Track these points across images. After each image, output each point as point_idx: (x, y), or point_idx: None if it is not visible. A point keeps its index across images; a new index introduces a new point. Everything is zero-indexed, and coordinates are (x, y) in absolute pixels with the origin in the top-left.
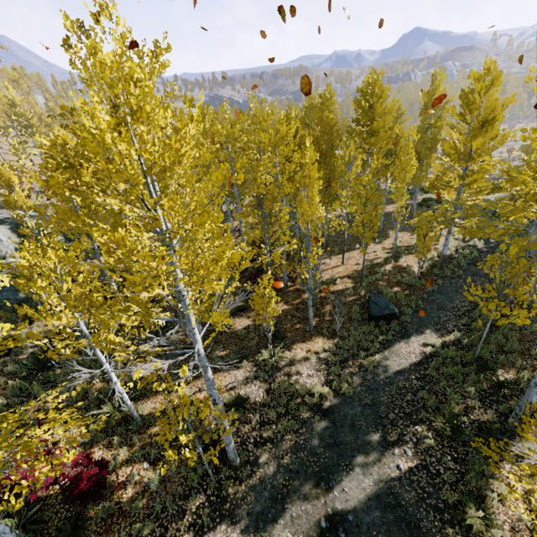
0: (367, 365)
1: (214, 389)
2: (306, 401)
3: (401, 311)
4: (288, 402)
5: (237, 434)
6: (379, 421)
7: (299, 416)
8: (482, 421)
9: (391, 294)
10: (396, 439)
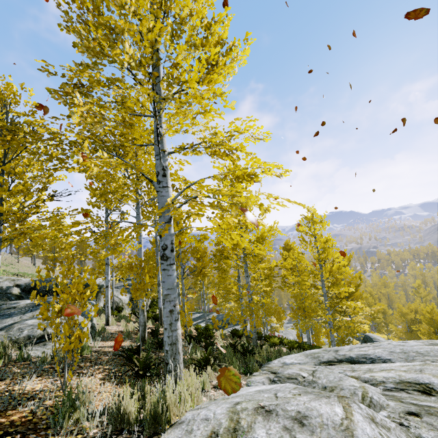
0: None
1: None
2: None
3: None
4: None
5: None
6: None
7: None
8: None
9: None
10: None
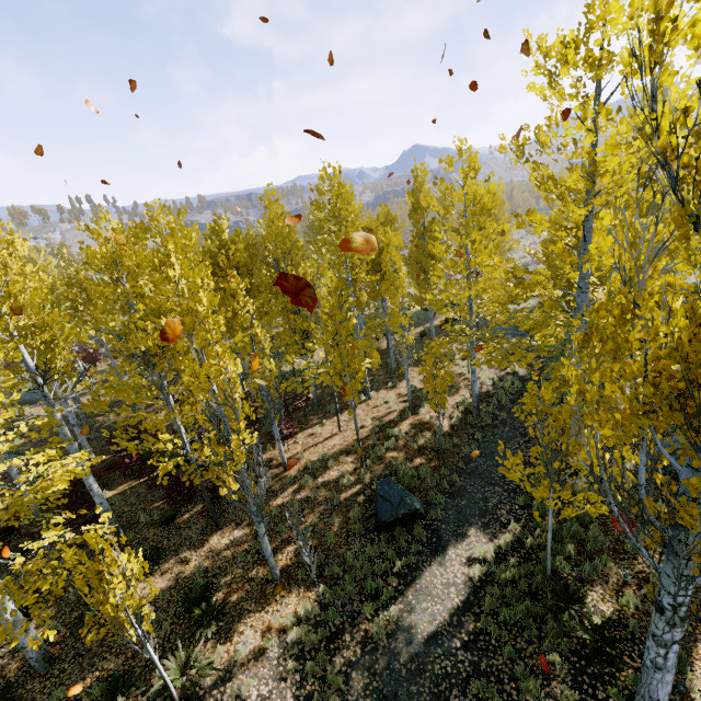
0: (375, 636)
1: None
2: None
3: (429, 500)
4: None
5: None
6: None
7: None
8: None
9: (411, 473)
10: None
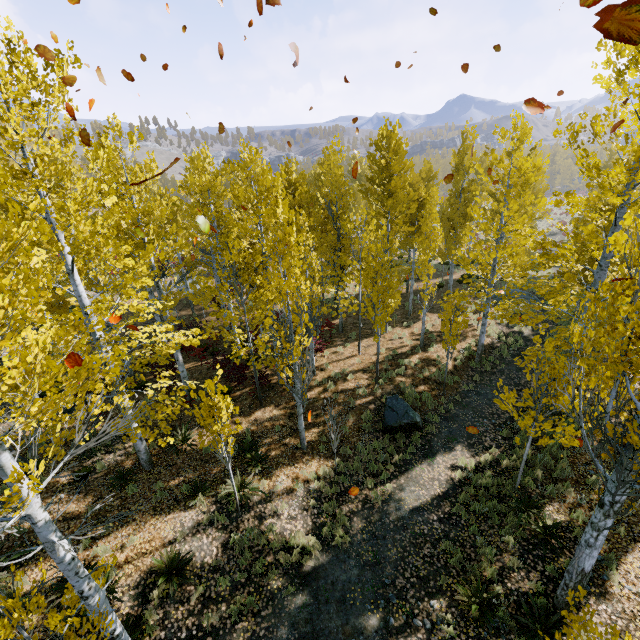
0: (373, 499)
1: (77, 575)
2: (280, 560)
3: (426, 419)
4: (253, 562)
5: (162, 623)
6: (382, 592)
7: (265, 586)
8: (522, 592)
9: (415, 395)
10: (403, 623)
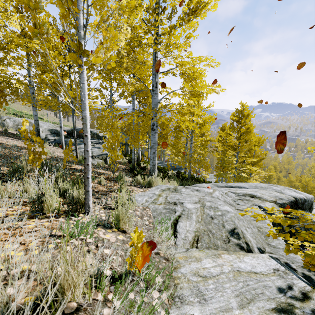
0: None
1: None
2: None
3: None
4: None
5: None
6: None
7: None
8: None
9: None
10: None
